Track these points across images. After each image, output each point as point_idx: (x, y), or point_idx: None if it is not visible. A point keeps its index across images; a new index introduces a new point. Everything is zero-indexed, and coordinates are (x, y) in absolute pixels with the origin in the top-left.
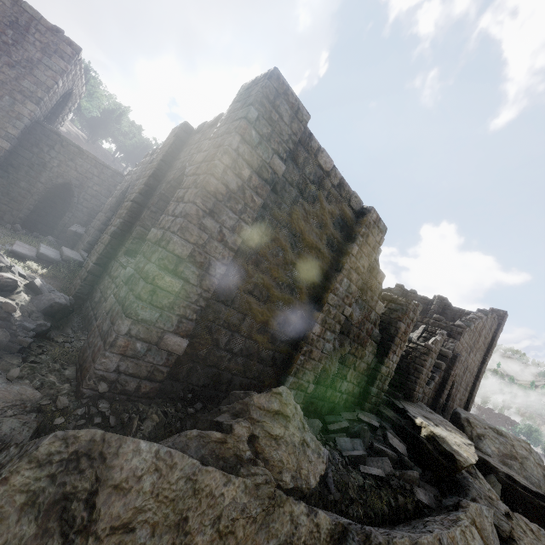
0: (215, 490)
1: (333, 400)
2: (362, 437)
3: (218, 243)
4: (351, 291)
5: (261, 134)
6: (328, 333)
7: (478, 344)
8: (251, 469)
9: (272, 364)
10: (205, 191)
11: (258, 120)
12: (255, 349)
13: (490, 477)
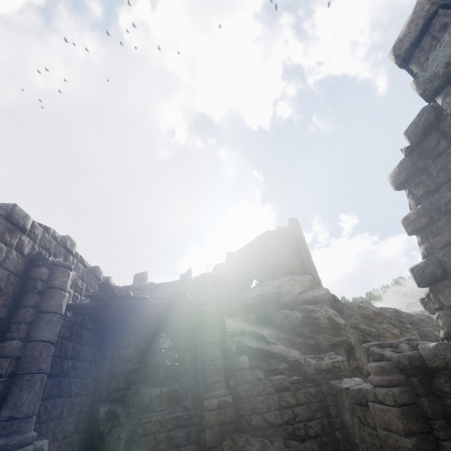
0: None
1: None
2: None
3: None
4: None
5: None
6: None
7: (272, 249)
8: None
9: None
10: None
11: None
12: None
13: None
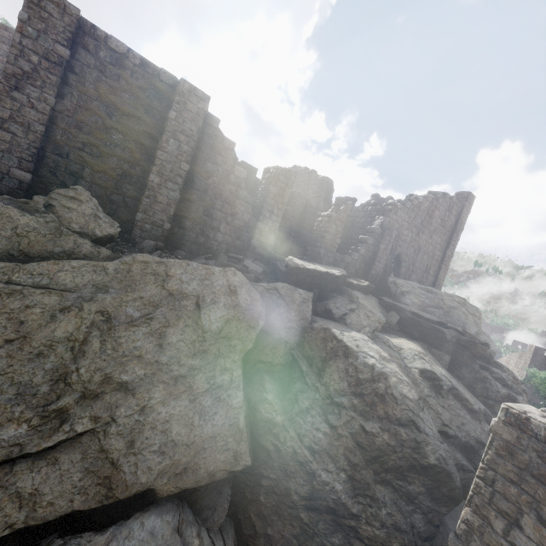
0: (14, 216)
1: (210, 247)
2: (217, 260)
3: (30, 109)
4: (184, 151)
5: (37, 30)
6: (169, 183)
7: (431, 226)
8: (43, 215)
9: (125, 206)
10: (6, 73)
11: (31, 20)
12: (101, 192)
13: (390, 312)
